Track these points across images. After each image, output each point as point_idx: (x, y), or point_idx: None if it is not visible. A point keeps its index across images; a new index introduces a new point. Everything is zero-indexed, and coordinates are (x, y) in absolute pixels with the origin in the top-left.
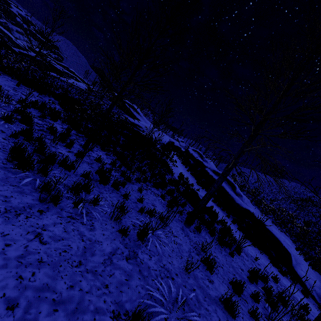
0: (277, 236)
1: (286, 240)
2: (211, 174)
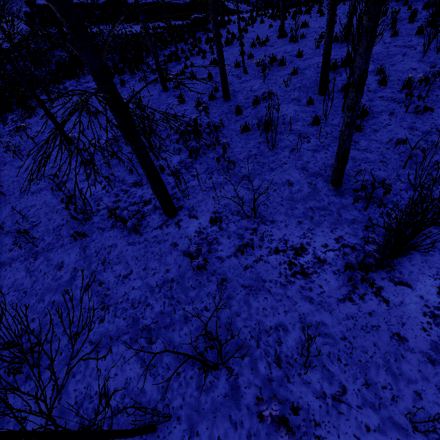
0: None
1: None
2: (141, 2)
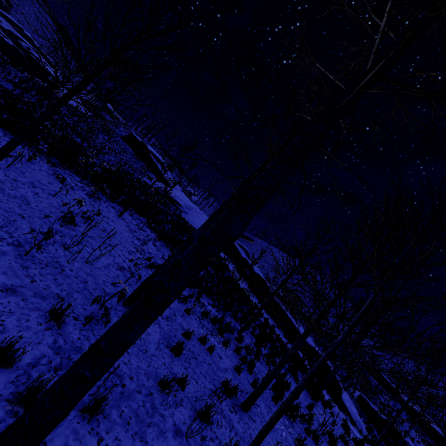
0: (336, 375)
1: None
2: (276, 299)
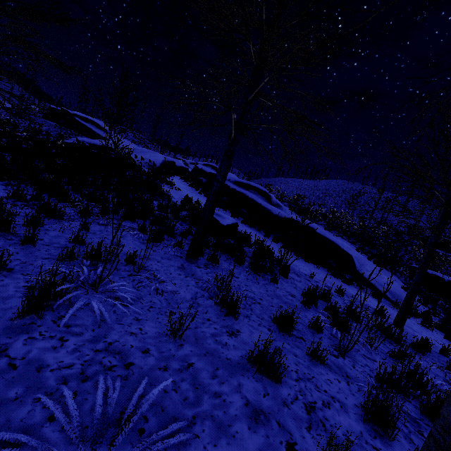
0: (332, 239)
1: (344, 243)
2: (233, 187)
